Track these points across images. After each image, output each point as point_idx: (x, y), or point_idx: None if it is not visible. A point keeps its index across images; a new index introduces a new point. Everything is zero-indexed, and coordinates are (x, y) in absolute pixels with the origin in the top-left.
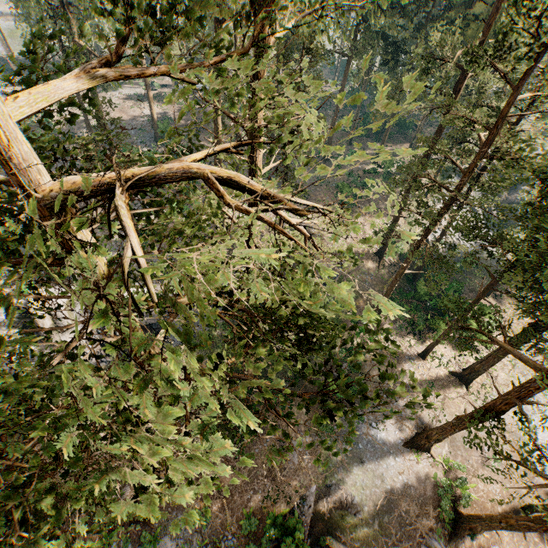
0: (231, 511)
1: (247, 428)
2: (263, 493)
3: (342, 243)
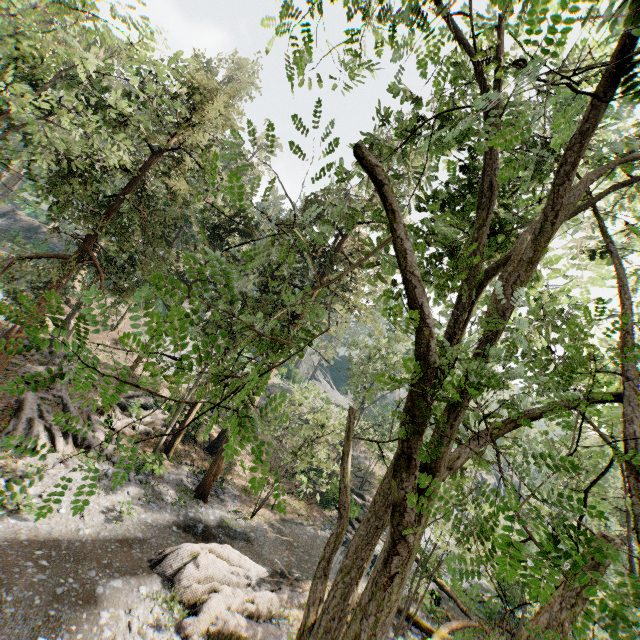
0: None
1: None
2: None
3: None
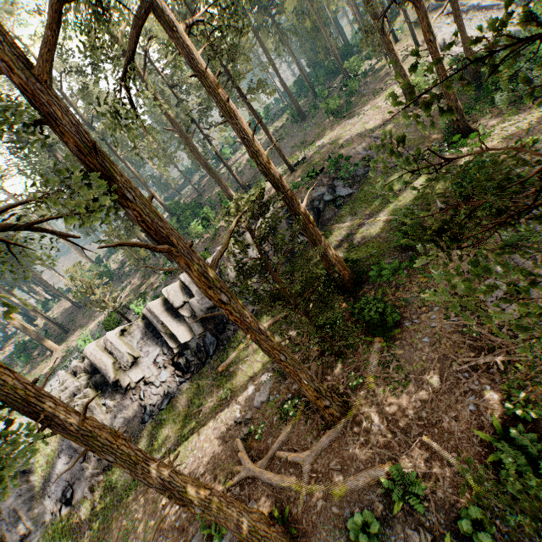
0: (457, 454)
1: (376, 310)
2: (495, 386)
3: (362, 127)
